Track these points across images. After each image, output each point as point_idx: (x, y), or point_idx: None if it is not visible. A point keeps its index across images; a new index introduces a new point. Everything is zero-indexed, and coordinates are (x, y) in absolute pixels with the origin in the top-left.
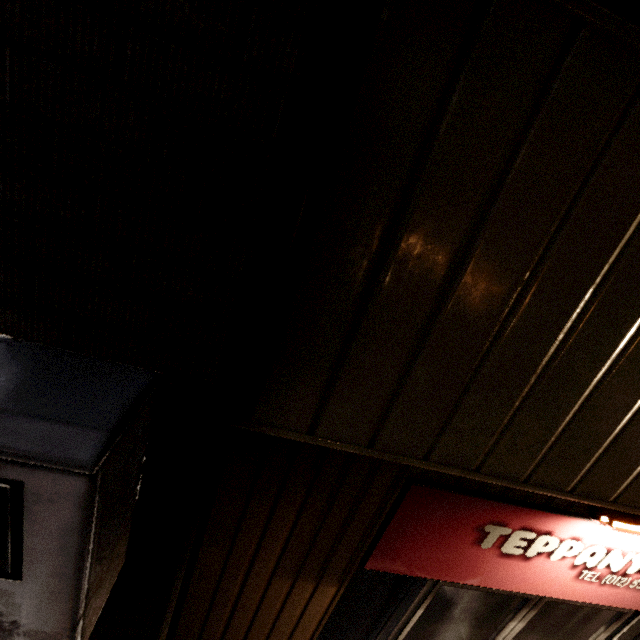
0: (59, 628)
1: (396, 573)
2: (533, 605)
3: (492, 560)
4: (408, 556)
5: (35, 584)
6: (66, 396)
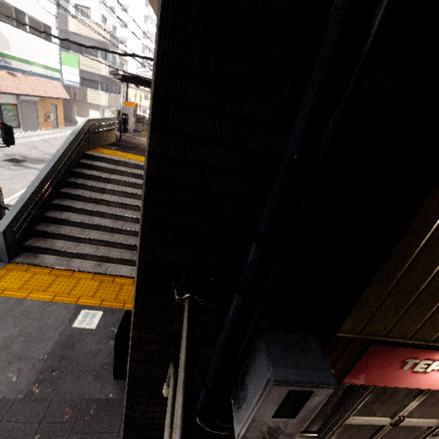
0: (296, 431)
1: (357, 384)
2: (425, 393)
3: (407, 375)
4: (364, 376)
5: (297, 419)
6: (306, 356)
